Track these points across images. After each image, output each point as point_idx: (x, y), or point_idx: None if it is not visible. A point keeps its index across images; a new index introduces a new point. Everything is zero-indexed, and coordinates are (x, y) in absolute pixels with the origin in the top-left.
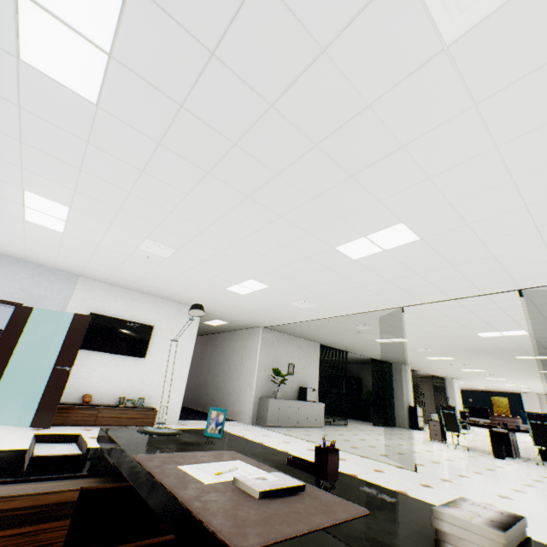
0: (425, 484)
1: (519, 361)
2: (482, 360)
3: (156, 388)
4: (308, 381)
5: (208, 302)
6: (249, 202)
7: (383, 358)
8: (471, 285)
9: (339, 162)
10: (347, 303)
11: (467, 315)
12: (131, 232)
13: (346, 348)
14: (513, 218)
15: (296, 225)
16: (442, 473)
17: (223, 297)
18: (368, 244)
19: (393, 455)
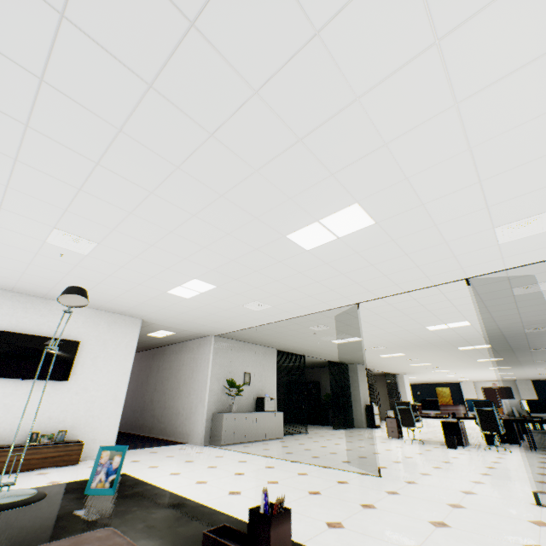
0: (391, 490)
1: (460, 351)
2: (429, 353)
3: (84, 416)
4: (265, 390)
5: (148, 309)
6: (180, 175)
7: (339, 359)
8: (423, 275)
9: (285, 119)
10: (302, 303)
11: (418, 309)
12: (30, 219)
13: (303, 352)
14: (466, 196)
15: (240, 207)
16: (405, 474)
17: (165, 302)
18: (322, 231)
19: (355, 461)
